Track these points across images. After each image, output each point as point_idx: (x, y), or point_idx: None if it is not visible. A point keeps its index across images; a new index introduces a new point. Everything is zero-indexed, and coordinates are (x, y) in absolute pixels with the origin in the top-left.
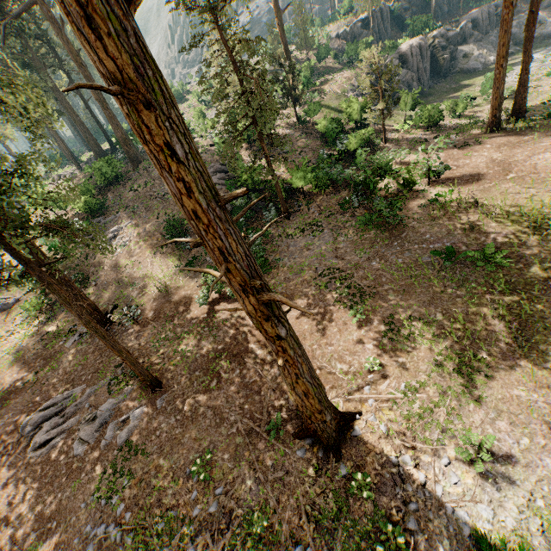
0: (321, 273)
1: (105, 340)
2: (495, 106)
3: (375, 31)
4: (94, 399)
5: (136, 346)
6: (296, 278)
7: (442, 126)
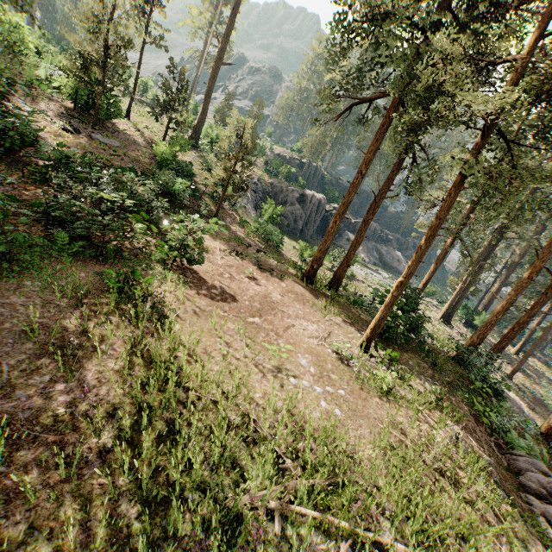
0: None
1: None
2: (317, 257)
3: (306, 176)
4: None
5: None
6: None
7: (280, 253)
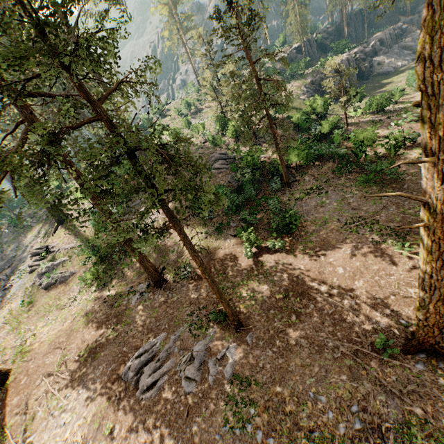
0: (346, 222)
1: (214, 284)
2: None
3: (306, 54)
4: (180, 343)
5: (201, 296)
6: (324, 228)
7: (387, 111)
